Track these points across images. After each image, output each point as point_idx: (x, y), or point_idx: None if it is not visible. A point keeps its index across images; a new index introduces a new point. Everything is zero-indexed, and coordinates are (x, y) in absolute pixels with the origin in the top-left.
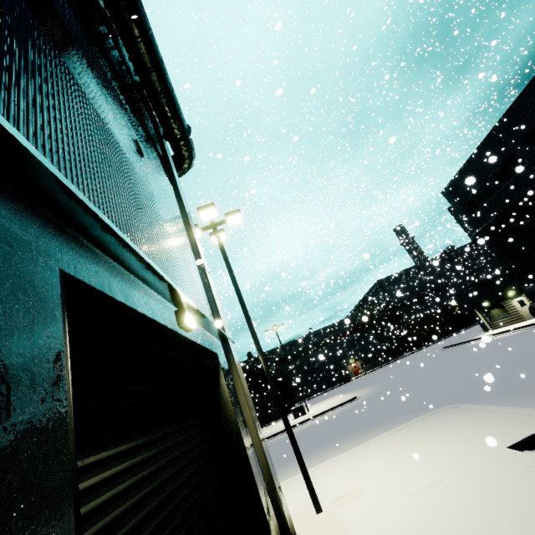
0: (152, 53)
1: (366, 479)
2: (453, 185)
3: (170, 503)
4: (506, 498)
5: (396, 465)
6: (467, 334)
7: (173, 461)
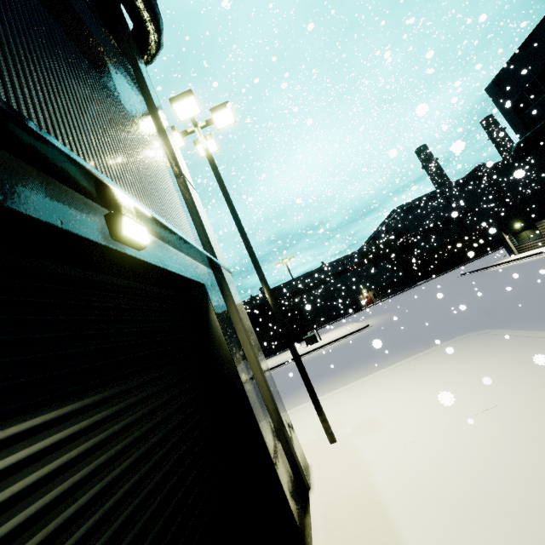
0: None
1: (384, 409)
2: (502, 76)
3: (86, 518)
4: None
5: (418, 395)
6: (488, 260)
7: (104, 443)
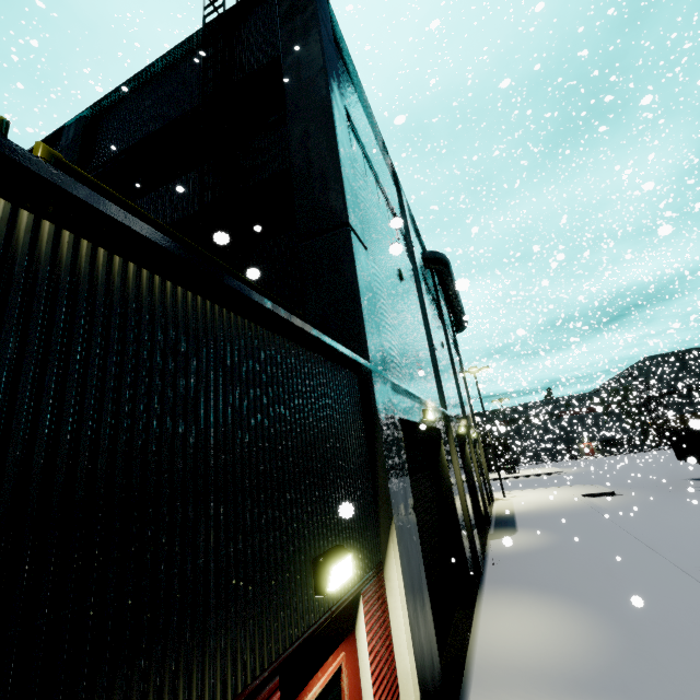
0: (461, 312)
1: (527, 494)
2: None
3: None
4: (559, 499)
5: (541, 493)
6: None
7: None
